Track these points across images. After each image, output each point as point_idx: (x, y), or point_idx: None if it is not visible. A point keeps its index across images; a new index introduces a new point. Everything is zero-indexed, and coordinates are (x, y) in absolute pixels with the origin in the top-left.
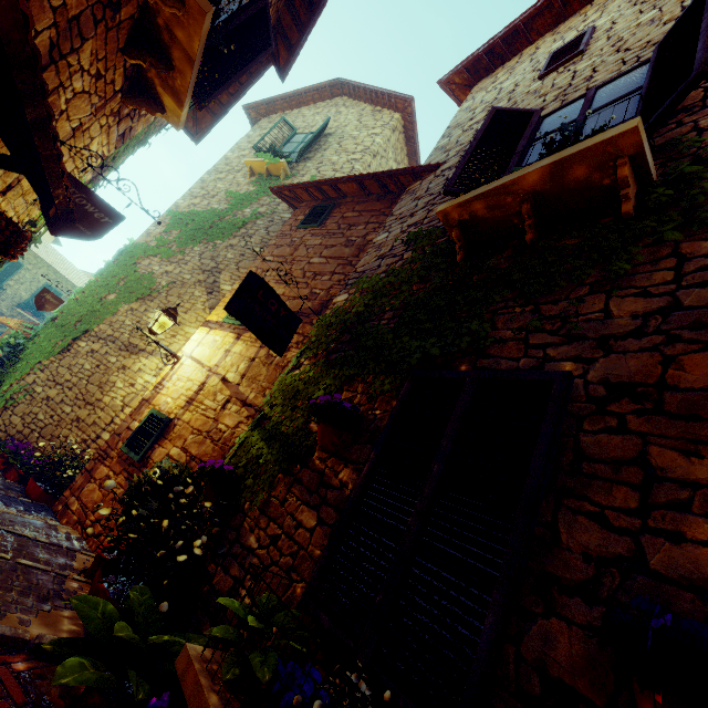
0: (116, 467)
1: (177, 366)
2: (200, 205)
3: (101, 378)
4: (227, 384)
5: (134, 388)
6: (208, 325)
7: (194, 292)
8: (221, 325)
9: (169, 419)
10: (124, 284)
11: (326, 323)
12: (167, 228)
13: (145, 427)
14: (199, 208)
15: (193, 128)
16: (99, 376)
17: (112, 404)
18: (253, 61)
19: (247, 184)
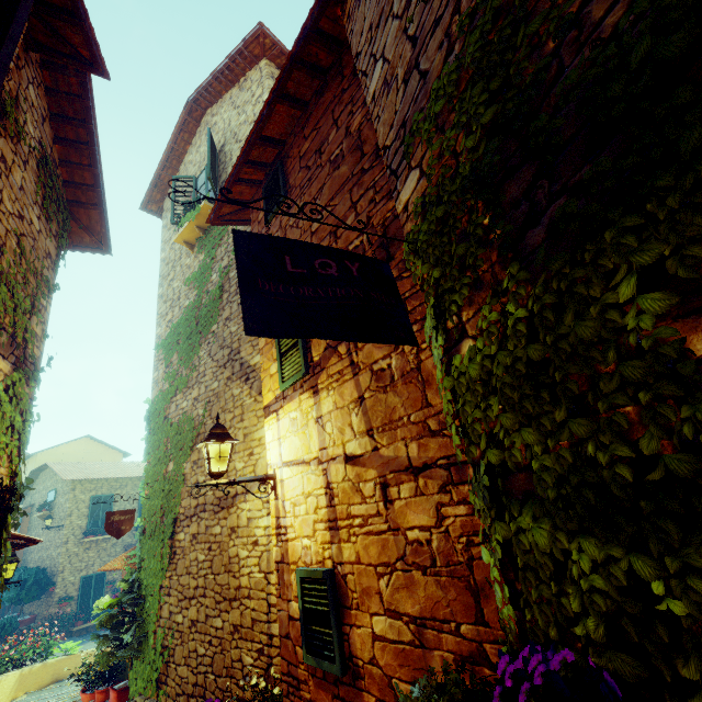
0: (321, 697)
1: (279, 489)
2: (174, 316)
3: (222, 561)
4: (358, 462)
5: (260, 546)
6: (271, 411)
7: (232, 394)
8: (284, 397)
9: (329, 574)
10: (171, 445)
11: (431, 230)
12: (166, 362)
13: (309, 607)
14: (176, 319)
15: (92, 241)
16: (218, 560)
17: (253, 583)
18: (14, 21)
19: (194, 259)
